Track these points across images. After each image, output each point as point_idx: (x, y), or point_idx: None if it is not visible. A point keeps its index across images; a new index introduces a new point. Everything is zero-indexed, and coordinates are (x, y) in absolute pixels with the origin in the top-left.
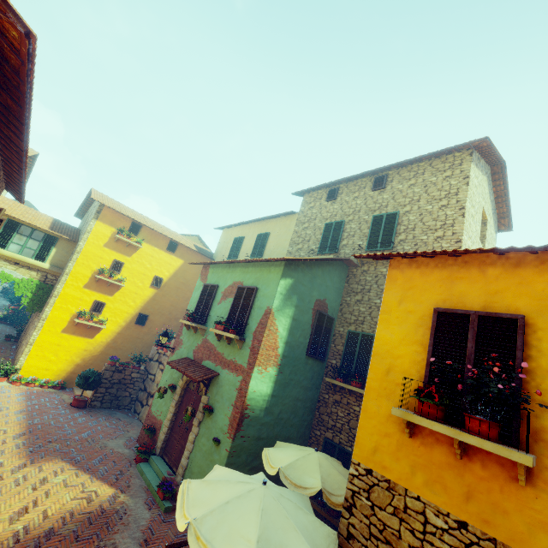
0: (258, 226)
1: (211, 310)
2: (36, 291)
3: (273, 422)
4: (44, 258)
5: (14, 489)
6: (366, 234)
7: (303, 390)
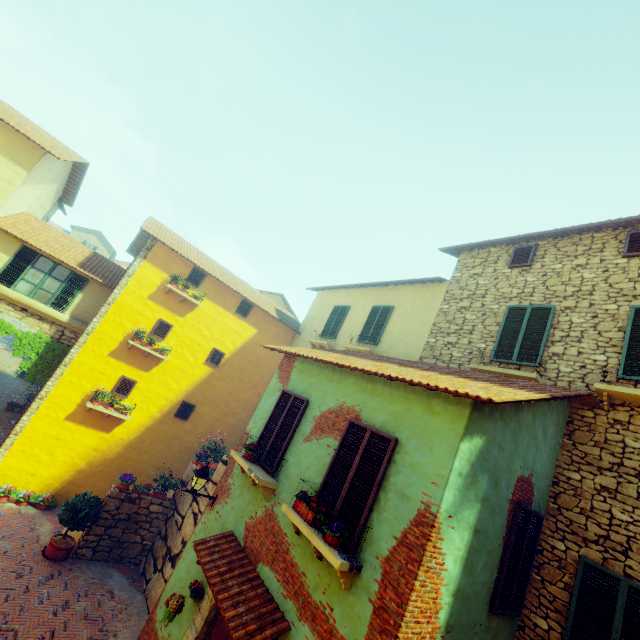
0: (373, 293)
1: (288, 448)
2: (44, 352)
3: None
4: (63, 305)
5: None
6: (616, 341)
7: None
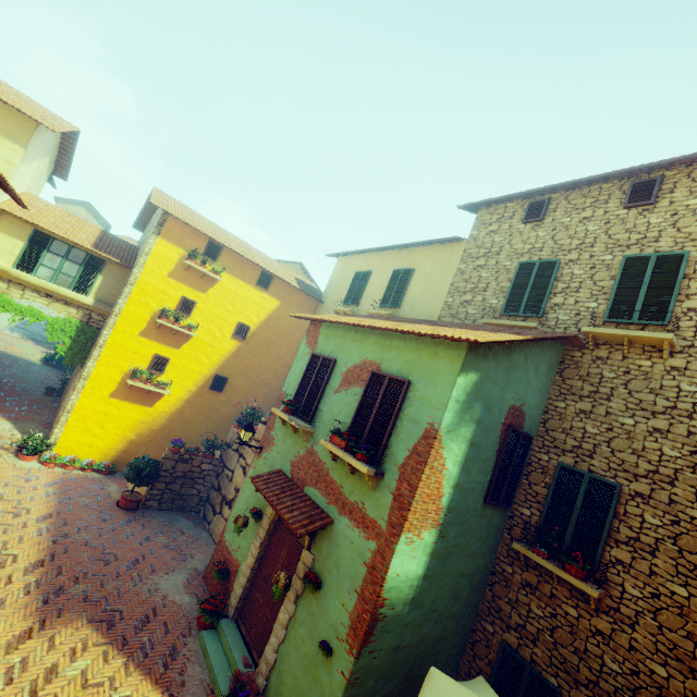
0: (394, 257)
1: (321, 400)
2: (76, 336)
3: (421, 618)
4: (86, 289)
5: (2, 692)
6: (607, 289)
7: (472, 559)
